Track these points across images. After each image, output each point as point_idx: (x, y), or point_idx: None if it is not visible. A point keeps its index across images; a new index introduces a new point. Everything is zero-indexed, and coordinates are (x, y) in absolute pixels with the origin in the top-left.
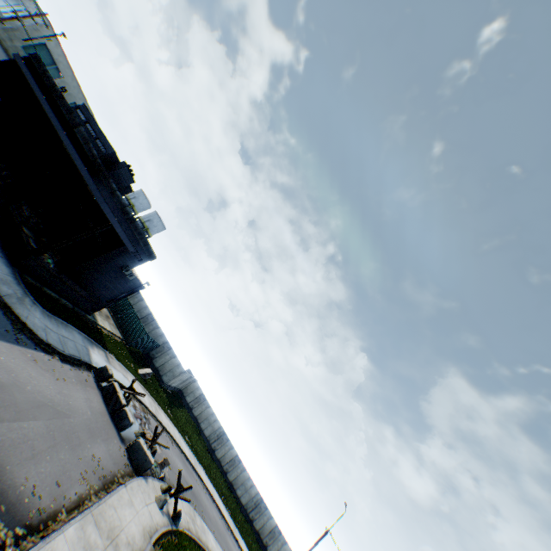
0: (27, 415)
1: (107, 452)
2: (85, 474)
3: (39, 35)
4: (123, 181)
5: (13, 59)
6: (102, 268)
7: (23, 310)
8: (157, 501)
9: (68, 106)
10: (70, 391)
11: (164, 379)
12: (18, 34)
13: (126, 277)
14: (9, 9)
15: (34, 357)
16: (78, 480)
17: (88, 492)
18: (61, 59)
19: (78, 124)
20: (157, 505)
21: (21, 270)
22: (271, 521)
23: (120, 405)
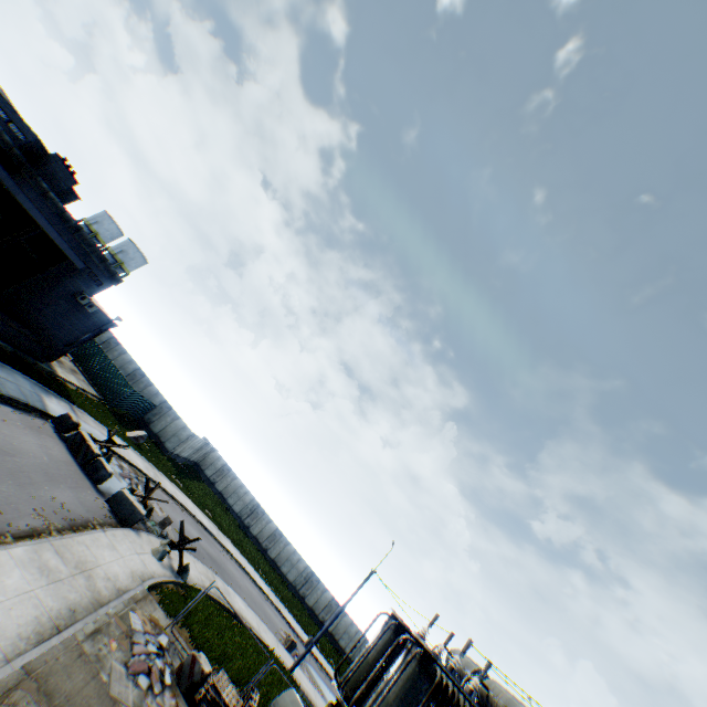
0: None
1: (76, 499)
2: (42, 512)
3: None
4: (61, 182)
5: None
6: (46, 295)
7: None
8: (154, 553)
9: None
10: (13, 432)
11: (168, 446)
12: None
13: (85, 310)
14: None
15: None
16: (31, 515)
17: (46, 528)
18: None
19: None
20: (154, 558)
21: None
22: (326, 594)
23: (92, 455)
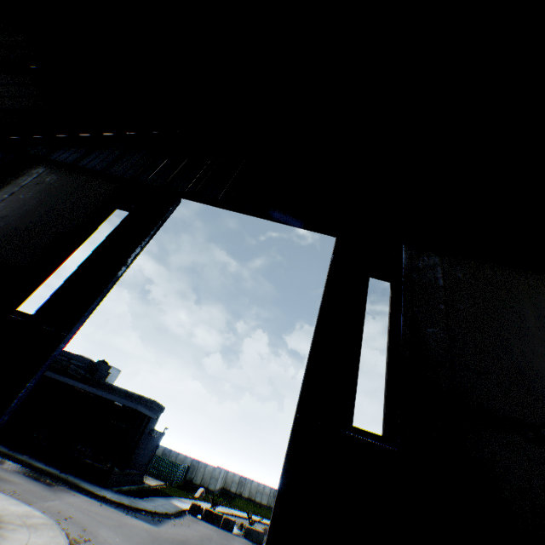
0: (204, 544)
1: (240, 542)
2: None
3: None
4: (104, 373)
5: None
6: (139, 444)
7: (141, 505)
8: None
9: None
10: (197, 527)
11: (211, 487)
12: None
13: (152, 437)
14: None
15: (171, 523)
16: None
17: None
18: None
19: (67, 365)
20: None
21: (109, 487)
22: None
23: (220, 517)
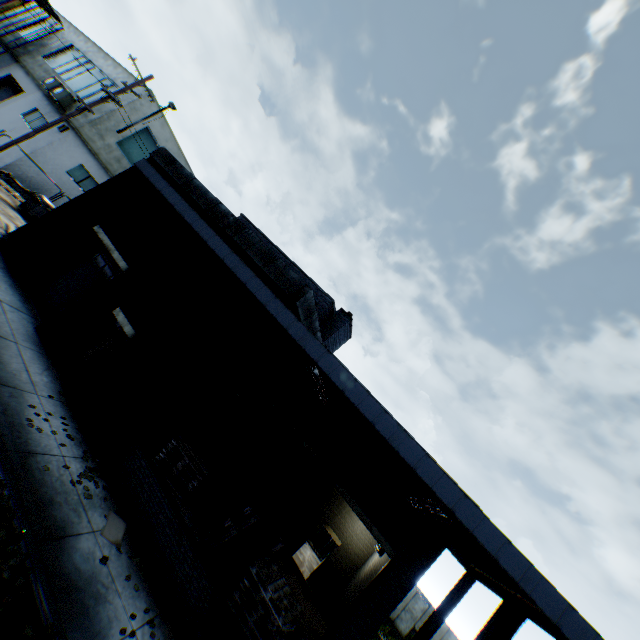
0: None
1: None
2: None
3: (137, 117)
4: (336, 343)
5: (125, 171)
6: None
7: None
8: None
9: (258, 243)
10: None
11: (400, 626)
12: (109, 124)
13: None
14: (89, 90)
15: None
16: None
17: None
18: (168, 145)
19: (298, 284)
20: None
21: None
22: None
23: None
